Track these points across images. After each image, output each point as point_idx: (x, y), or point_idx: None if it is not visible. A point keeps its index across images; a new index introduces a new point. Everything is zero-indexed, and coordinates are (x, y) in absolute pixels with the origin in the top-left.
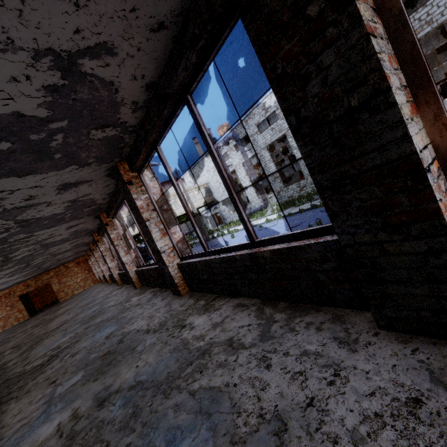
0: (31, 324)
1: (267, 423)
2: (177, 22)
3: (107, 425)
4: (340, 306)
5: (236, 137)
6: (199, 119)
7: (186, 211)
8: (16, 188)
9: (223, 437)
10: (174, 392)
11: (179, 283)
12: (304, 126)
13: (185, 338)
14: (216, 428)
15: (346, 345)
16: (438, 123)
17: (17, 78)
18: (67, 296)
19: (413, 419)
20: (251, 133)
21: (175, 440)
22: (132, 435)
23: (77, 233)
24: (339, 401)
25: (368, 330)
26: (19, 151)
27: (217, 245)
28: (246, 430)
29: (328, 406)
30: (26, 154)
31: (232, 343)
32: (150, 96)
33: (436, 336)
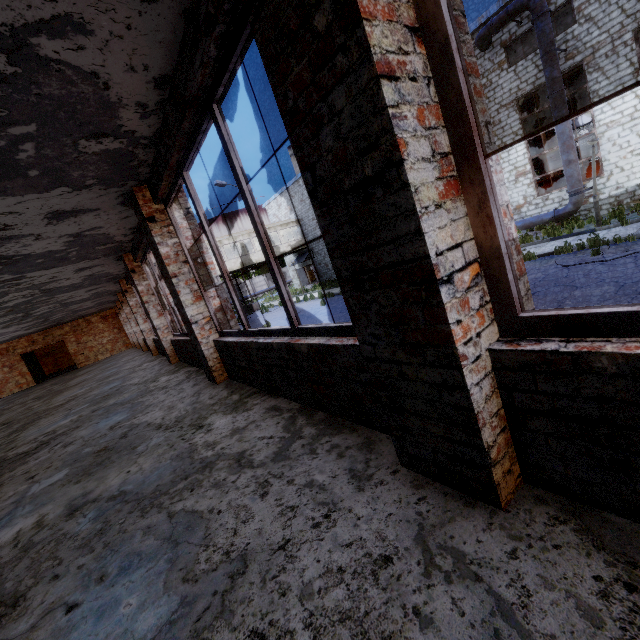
0: (34, 394)
1: (229, 563)
2: None
3: (68, 540)
4: (377, 429)
5: None
6: (228, 142)
7: (222, 272)
8: None
9: (178, 572)
10: (153, 511)
11: (215, 366)
12: (320, 190)
13: (195, 443)
14: (177, 560)
15: (356, 481)
16: (482, 214)
17: None
18: (88, 361)
19: (372, 580)
20: None
21: (130, 568)
22: (89, 556)
23: (94, 278)
24: (312, 548)
25: (389, 466)
26: None
27: (300, 313)
28: (205, 567)
29: (299, 552)
30: None
31: (242, 458)
32: (165, 95)
33: (451, 485)
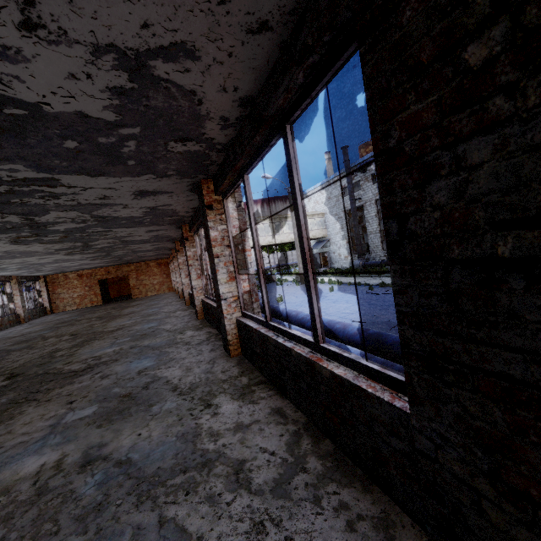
0: (98, 313)
1: None
2: (287, 23)
3: (72, 502)
4: (398, 505)
5: None
6: (293, 160)
7: (257, 265)
8: (89, 186)
9: None
10: (148, 505)
11: (232, 341)
12: (407, 245)
13: (201, 425)
14: None
15: None
16: None
17: (76, 75)
18: (140, 295)
19: None
20: None
21: None
22: (81, 537)
23: (158, 237)
24: None
25: None
26: (87, 151)
27: None
28: None
29: None
30: (95, 155)
31: (241, 471)
32: (245, 112)
33: None
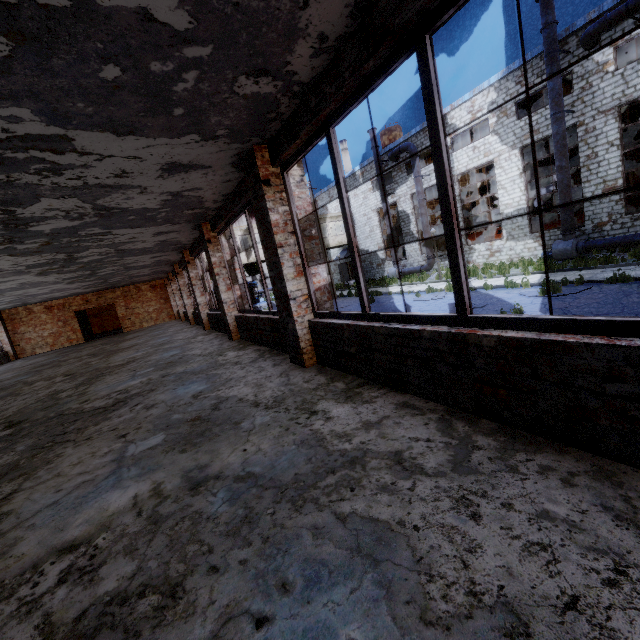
0: (86, 351)
1: (488, 611)
2: None
3: (207, 522)
4: (608, 457)
5: (413, 150)
6: (434, 84)
7: (350, 245)
8: (108, 152)
9: (405, 606)
10: (310, 507)
11: (306, 348)
12: None
13: (318, 430)
14: (391, 587)
15: (631, 525)
16: None
17: None
18: (133, 327)
19: None
20: None
21: (320, 581)
22: (247, 549)
23: (164, 245)
24: (634, 620)
25: None
26: (128, 87)
27: (347, 308)
28: (449, 609)
29: (612, 622)
30: (136, 95)
31: (402, 460)
32: (351, 28)
33: None
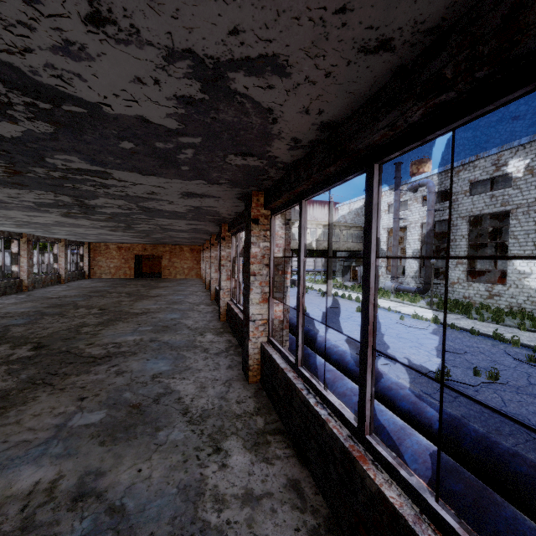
0: (129, 288)
1: None
2: (417, 43)
3: None
4: None
5: (431, 187)
6: (375, 207)
7: (298, 302)
8: (139, 182)
9: None
10: None
11: (253, 366)
12: None
13: (206, 478)
14: None
15: None
16: None
17: (142, 79)
18: (170, 276)
19: None
20: (456, 189)
21: None
22: None
23: (196, 230)
24: None
25: None
26: (143, 153)
27: (335, 309)
28: None
29: None
30: (150, 157)
31: None
32: (322, 136)
33: None
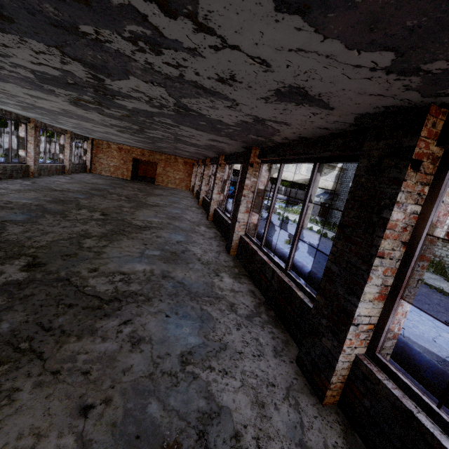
0: (127, 191)
1: None
2: None
3: None
4: None
5: None
6: None
7: None
8: (235, 39)
9: None
10: None
11: (335, 384)
12: None
13: None
14: None
15: None
16: None
17: None
18: (162, 183)
19: None
20: None
21: None
22: None
23: (211, 147)
24: None
25: None
26: None
27: (315, 246)
28: None
29: None
30: None
31: None
32: None
33: None
